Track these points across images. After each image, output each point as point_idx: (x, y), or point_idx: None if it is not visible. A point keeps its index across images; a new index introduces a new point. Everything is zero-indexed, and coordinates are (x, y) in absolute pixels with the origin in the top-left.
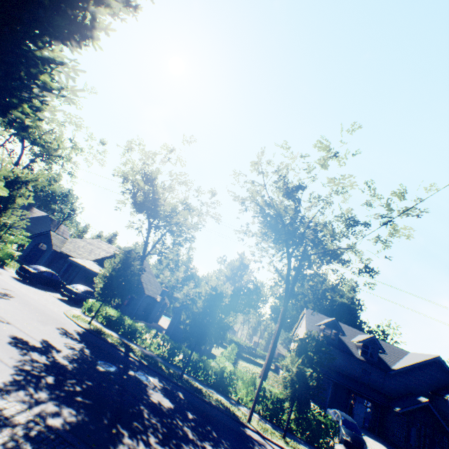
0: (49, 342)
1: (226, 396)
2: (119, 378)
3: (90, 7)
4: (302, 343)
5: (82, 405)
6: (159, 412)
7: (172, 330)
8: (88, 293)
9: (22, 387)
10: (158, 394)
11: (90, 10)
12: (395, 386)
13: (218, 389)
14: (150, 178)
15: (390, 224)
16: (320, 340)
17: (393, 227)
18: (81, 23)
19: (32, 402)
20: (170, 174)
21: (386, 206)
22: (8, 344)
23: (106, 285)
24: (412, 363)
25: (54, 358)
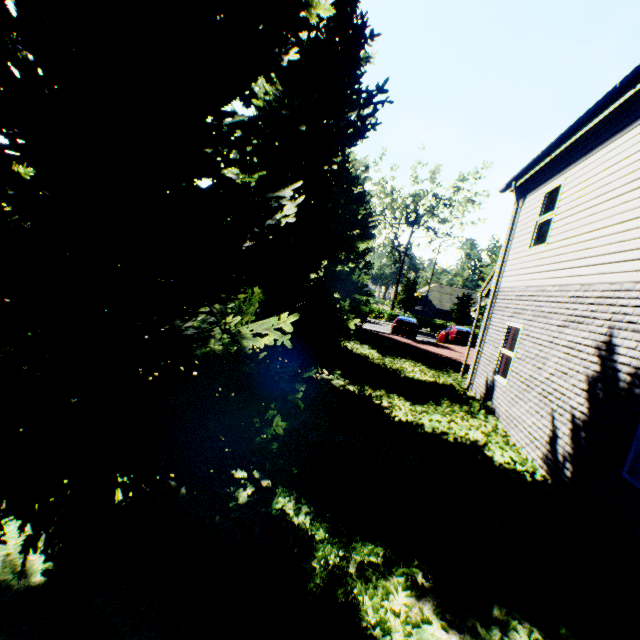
0: None
1: None
2: None
3: None
4: None
5: None
6: None
7: None
8: None
9: None
10: None
11: None
12: None
13: None
14: None
15: None
16: None
17: None
18: None
19: None
20: None
21: None
22: None
23: None
24: None
25: None
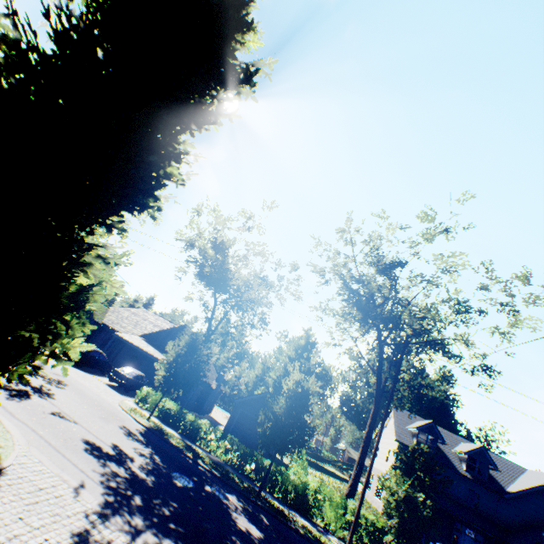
0: (119, 446)
1: (310, 520)
2: (199, 496)
3: (219, 95)
4: (408, 459)
5: (178, 534)
6: (252, 543)
7: (232, 426)
8: (139, 378)
9: (117, 511)
10: (242, 518)
11: (219, 97)
12: (512, 514)
13: (300, 510)
14: (223, 247)
15: (513, 314)
16: (431, 456)
17: (515, 317)
18: (206, 109)
19: (132, 531)
20: (247, 243)
21: (505, 291)
22: (85, 451)
23: (169, 373)
24: (534, 485)
25: (131, 469)
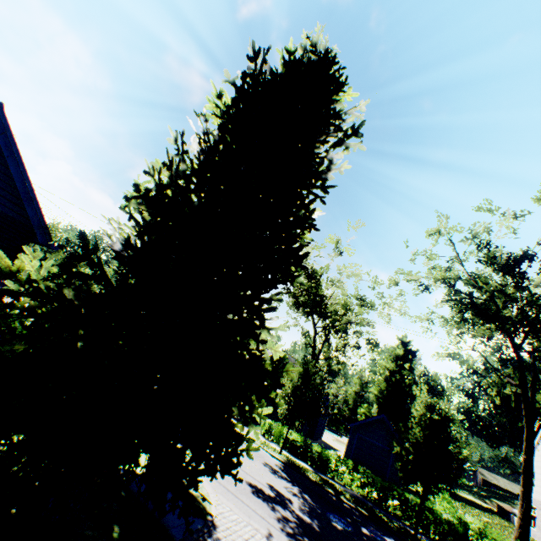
0: (274, 486)
1: None
2: None
3: (328, 154)
4: None
5: None
6: None
7: (352, 453)
8: None
9: None
10: None
11: (328, 156)
12: None
13: None
14: (316, 275)
15: None
16: None
17: None
18: (317, 170)
19: None
20: (338, 267)
21: None
22: (253, 494)
23: (291, 406)
24: None
25: (294, 512)
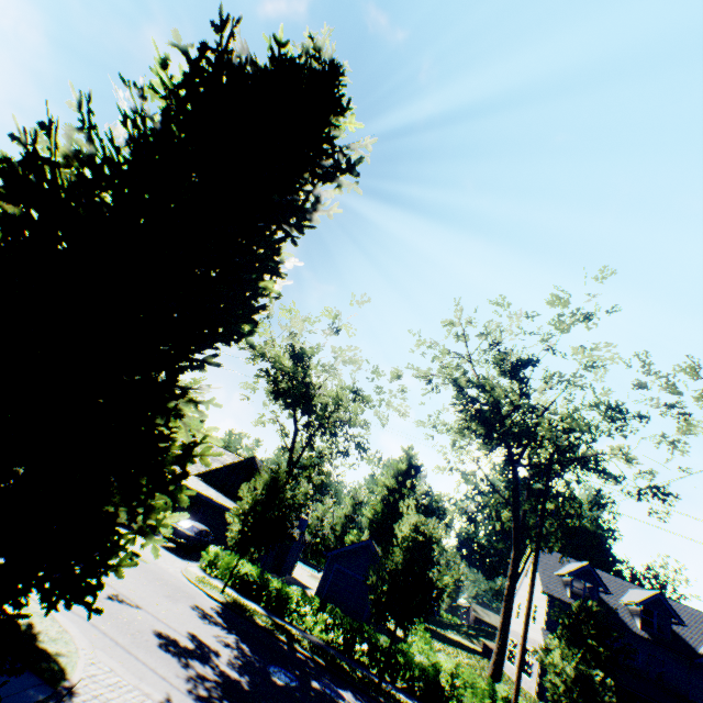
0: (197, 636)
1: None
2: (308, 698)
3: (316, 189)
4: (573, 622)
5: None
6: None
7: (325, 590)
8: (202, 534)
9: None
10: None
11: (315, 192)
12: None
13: None
14: (304, 356)
15: (684, 418)
16: (602, 616)
17: (686, 421)
18: (300, 206)
19: None
20: (333, 349)
21: (669, 388)
22: (160, 648)
23: (247, 526)
24: None
25: (219, 668)
